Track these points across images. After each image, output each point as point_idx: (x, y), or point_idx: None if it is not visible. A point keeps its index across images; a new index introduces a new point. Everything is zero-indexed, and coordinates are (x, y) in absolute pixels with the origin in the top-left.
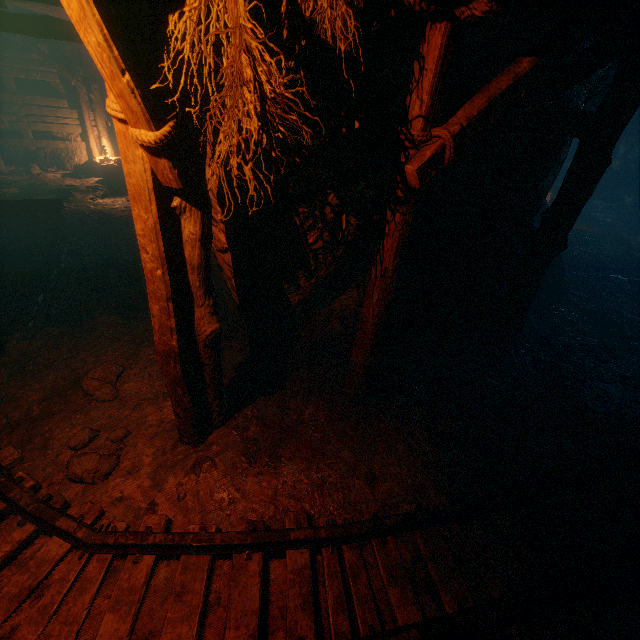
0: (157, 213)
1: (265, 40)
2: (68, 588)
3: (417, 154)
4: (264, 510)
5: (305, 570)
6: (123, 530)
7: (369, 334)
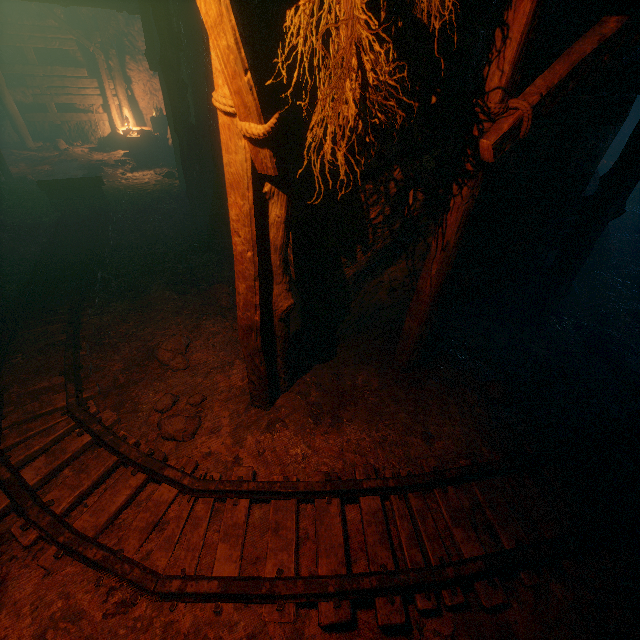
0: (253, 199)
1: (378, 31)
2: (184, 524)
3: (493, 127)
4: (334, 464)
5: (378, 513)
6: (218, 479)
7: (425, 305)
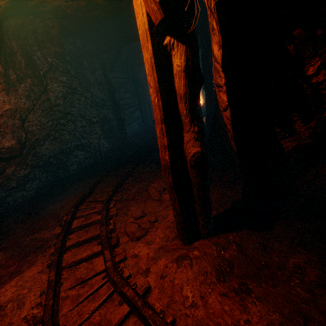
0: (152, 49)
1: None
2: (91, 292)
3: None
4: None
5: None
6: (126, 276)
7: None
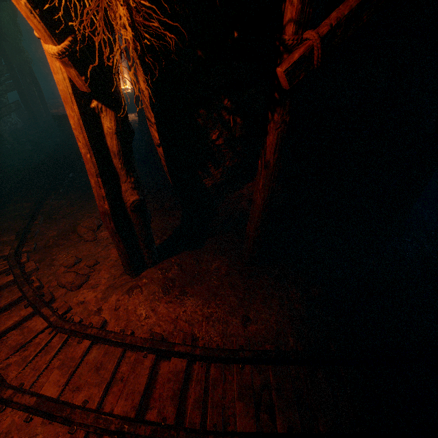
0: (79, 112)
1: None
2: (40, 349)
3: (288, 57)
4: (167, 327)
5: (180, 373)
6: (77, 322)
7: (257, 213)
